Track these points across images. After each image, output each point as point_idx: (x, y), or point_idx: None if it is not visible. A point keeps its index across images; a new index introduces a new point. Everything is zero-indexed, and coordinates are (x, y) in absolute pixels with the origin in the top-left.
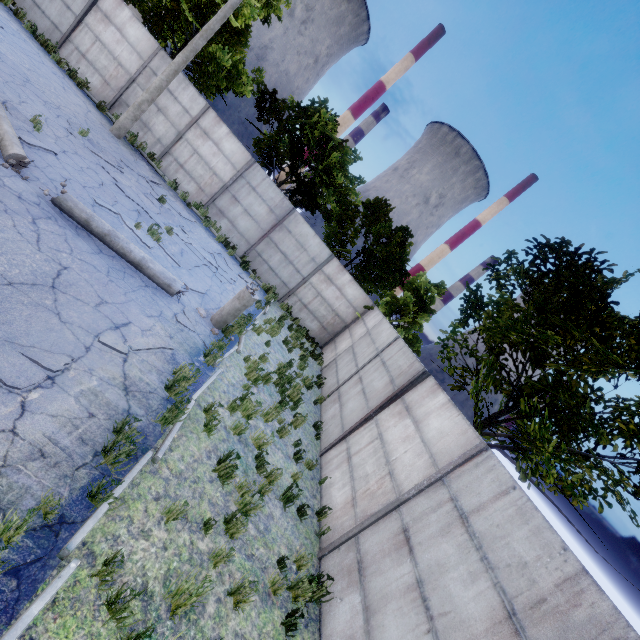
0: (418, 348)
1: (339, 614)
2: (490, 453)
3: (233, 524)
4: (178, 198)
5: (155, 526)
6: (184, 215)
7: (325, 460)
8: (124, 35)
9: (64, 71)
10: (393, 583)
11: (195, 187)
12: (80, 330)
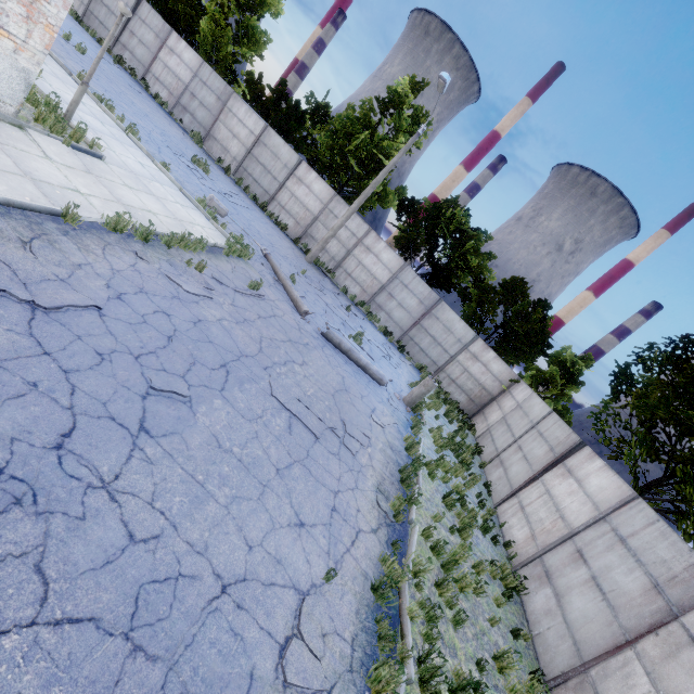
0: (569, 419)
1: (536, 600)
2: (640, 500)
3: (464, 532)
4: (349, 300)
5: (431, 523)
6: (358, 315)
7: (500, 511)
8: (311, 190)
9: (272, 221)
10: (574, 580)
11: (359, 289)
12: (364, 414)
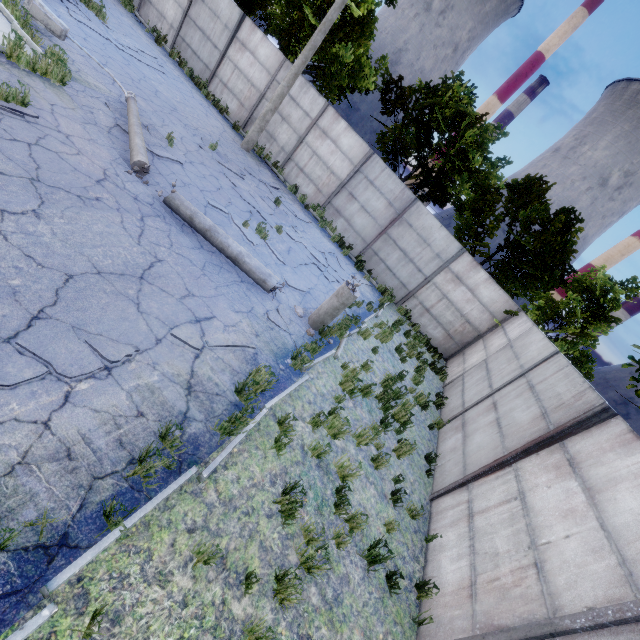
0: (589, 370)
1: None
2: None
3: (283, 586)
4: (297, 201)
5: (179, 568)
6: (299, 216)
7: (436, 508)
8: (256, 57)
9: (210, 102)
10: None
11: (313, 189)
12: (156, 321)
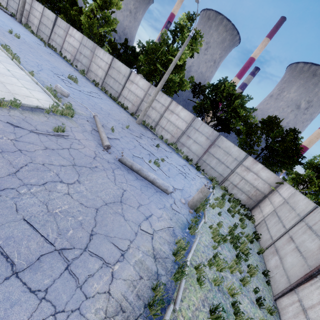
0: None
1: None
2: None
3: None
4: (163, 142)
5: None
6: (167, 150)
7: (280, 305)
8: (138, 85)
9: (120, 106)
10: None
11: (170, 136)
12: (132, 223)
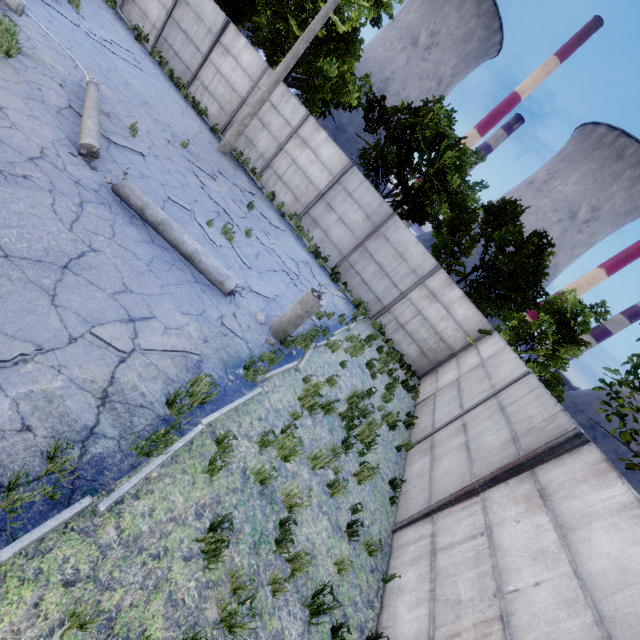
0: (560, 393)
1: None
2: None
3: None
4: (273, 209)
5: (39, 639)
6: (274, 223)
7: (398, 541)
8: (239, 62)
9: (189, 104)
10: None
11: (291, 198)
12: (74, 317)
